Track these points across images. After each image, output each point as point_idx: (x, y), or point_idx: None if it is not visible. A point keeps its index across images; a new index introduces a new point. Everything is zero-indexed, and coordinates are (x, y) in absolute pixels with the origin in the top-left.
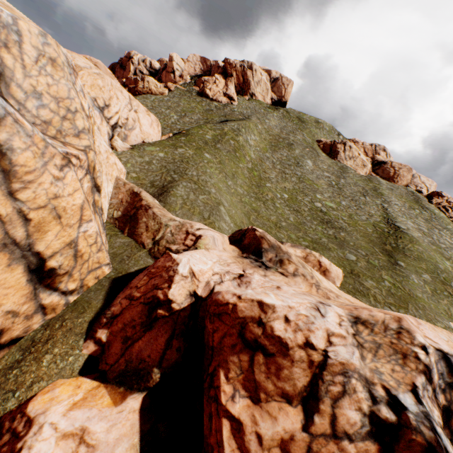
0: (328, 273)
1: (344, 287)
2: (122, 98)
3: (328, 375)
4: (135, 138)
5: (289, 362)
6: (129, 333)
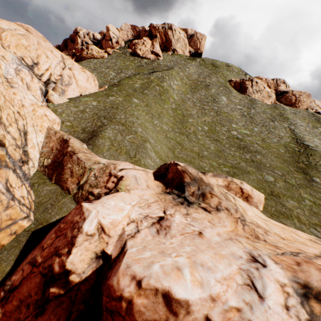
0: (250, 199)
1: (267, 211)
2: (52, 56)
3: None
4: (73, 92)
5: None
6: (22, 315)
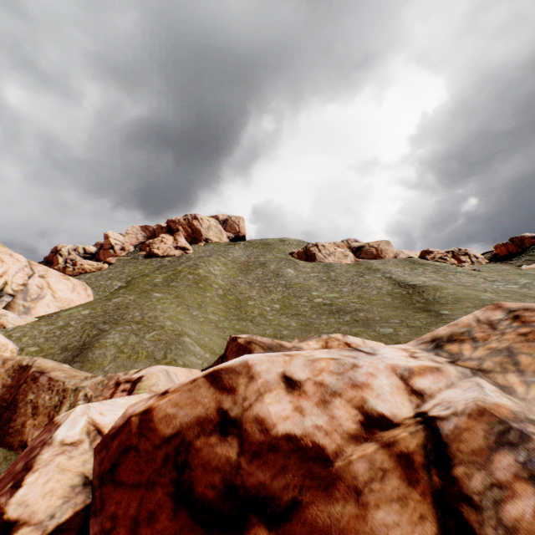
0: None
1: None
2: (11, 260)
3: (473, 472)
4: (46, 309)
5: (351, 502)
6: None
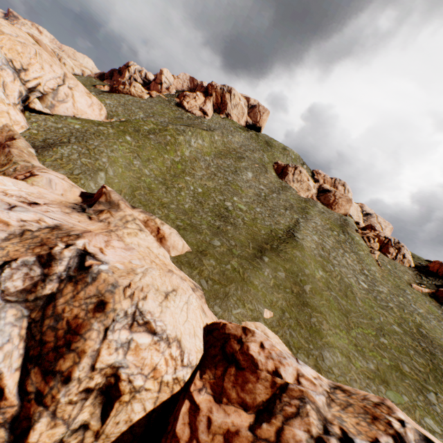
0: (164, 241)
1: (178, 258)
2: (49, 70)
3: None
4: (65, 110)
5: None
6: None
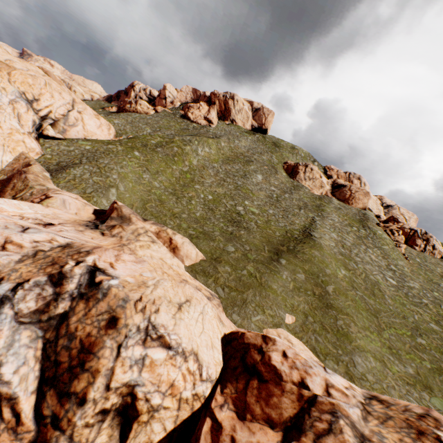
0: (177, 251)
1: (192, 267)
2: (58, 97)
3: None
4: (76, 134)
5: None
6: None
